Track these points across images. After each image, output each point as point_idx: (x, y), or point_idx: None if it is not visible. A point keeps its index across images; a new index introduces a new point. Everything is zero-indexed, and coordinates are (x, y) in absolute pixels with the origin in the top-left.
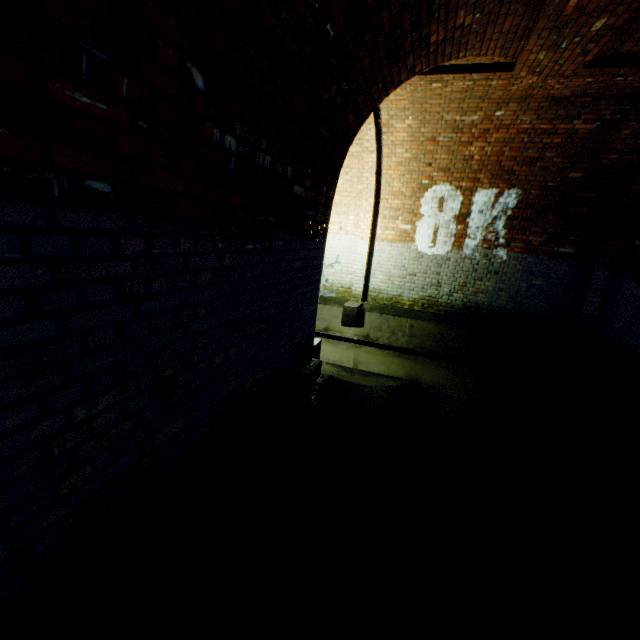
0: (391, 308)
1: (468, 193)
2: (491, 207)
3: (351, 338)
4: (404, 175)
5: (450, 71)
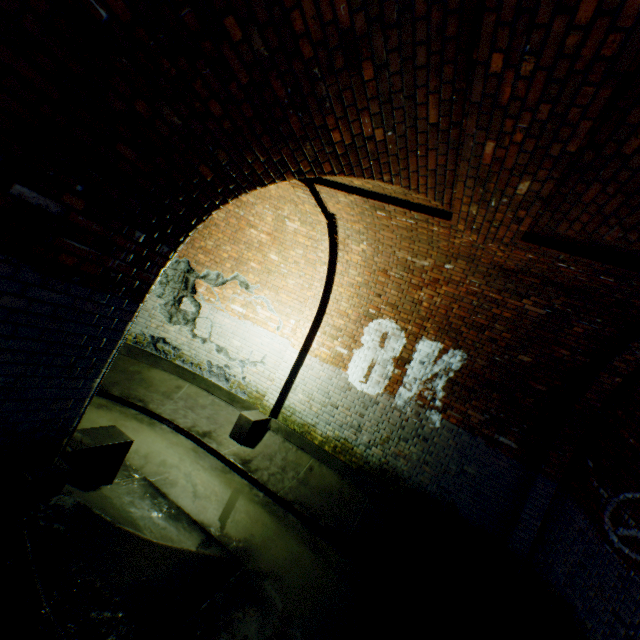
0: (299, 437)
1: (413, 338)
2: (434, 361)
3: (225, 456)
4: (353, 297)
5: (391, 202)
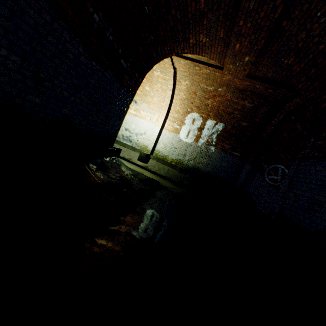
0: (162, 160)
1: (205, 120)
2: (212, 128)
3: (139, 164)
4: (181, 104)
5: (202, 63)
